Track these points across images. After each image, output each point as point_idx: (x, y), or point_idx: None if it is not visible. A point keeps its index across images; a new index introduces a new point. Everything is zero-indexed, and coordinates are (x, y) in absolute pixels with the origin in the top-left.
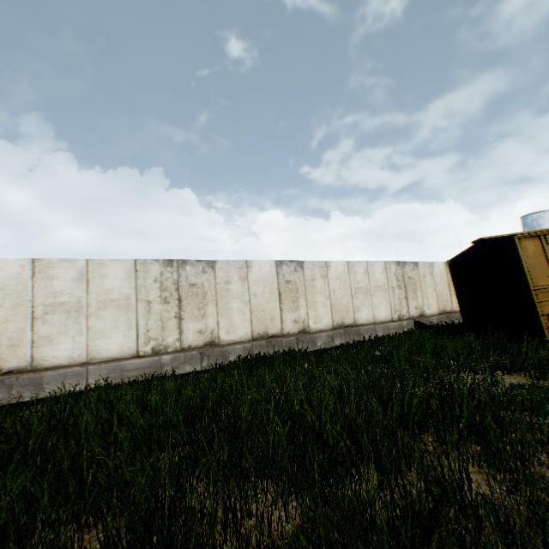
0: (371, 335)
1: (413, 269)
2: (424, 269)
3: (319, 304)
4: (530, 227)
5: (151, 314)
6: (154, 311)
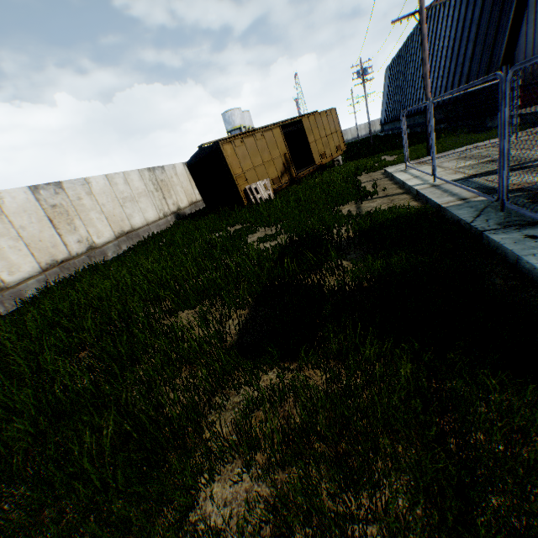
0: (149, 235)
1: (162, 173)
2: (170, 171)
3: (96, 221)
4: (229, 123)
5: None
6: None
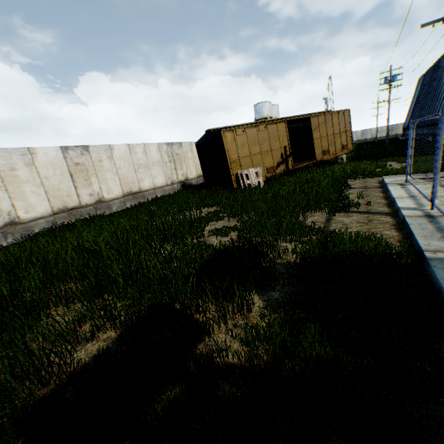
0: (153, 197)
1: (179, 148)
2: (186, 148)
3: (109, 180)
4: (259, 113)
5: None
6: None
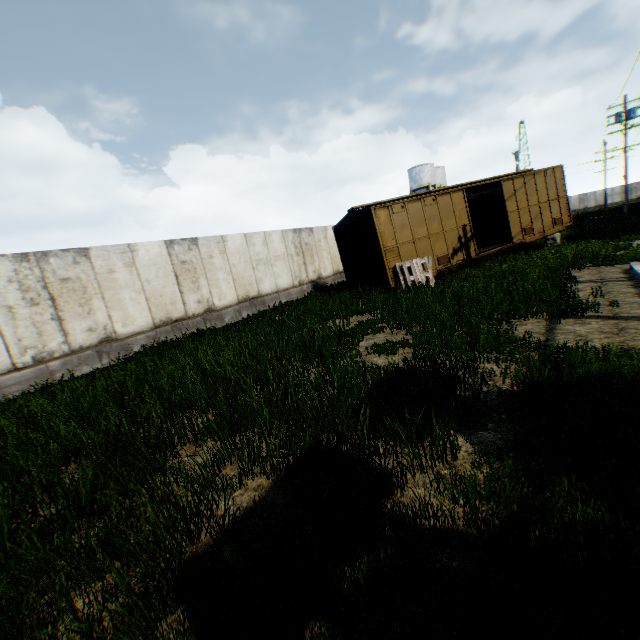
0: (276, 303)
1: (309, 235)
2: (319, 234)
3: (221, 282)
4: (415, 181)
5: (19, 321)
6: (23, 317)
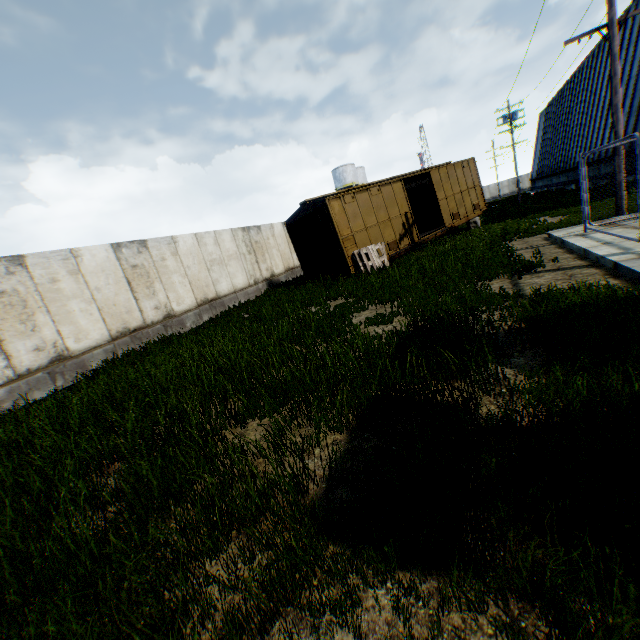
0: (235, 304)
1: (257, 233)
2: (267, 232)
3: (178, 285)
4: (340, 181)
5: None
6: None
